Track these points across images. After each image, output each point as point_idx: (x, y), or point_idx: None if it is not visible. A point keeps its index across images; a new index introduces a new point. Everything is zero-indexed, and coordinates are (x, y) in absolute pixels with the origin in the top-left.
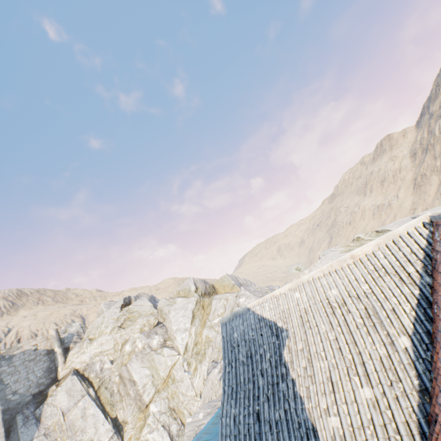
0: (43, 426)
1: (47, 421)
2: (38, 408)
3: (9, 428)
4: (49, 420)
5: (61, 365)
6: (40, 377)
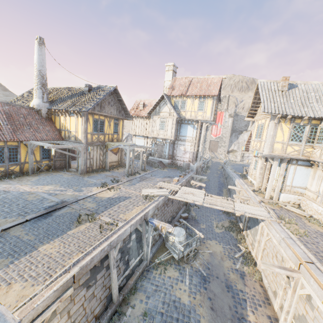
0: (238, 140)
1: (239, 140)
2: (238, 135)
3: (231, 135)
4: (240, 140)
5: (249, 126)
6: (242, 126)
